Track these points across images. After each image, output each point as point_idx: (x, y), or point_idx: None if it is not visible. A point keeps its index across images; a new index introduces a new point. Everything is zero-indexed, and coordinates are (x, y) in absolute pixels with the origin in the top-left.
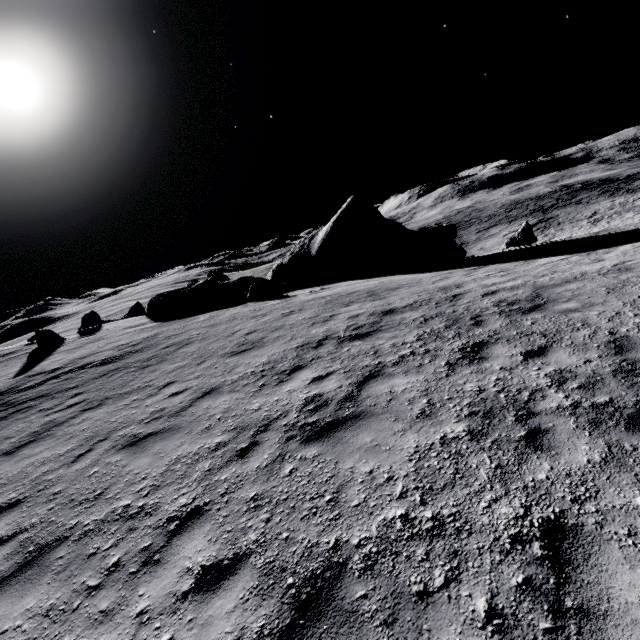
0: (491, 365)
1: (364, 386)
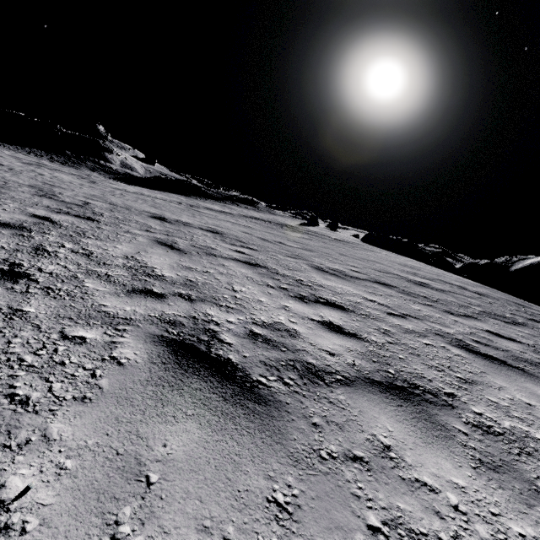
0: (538, 324)
1: (453, 293)
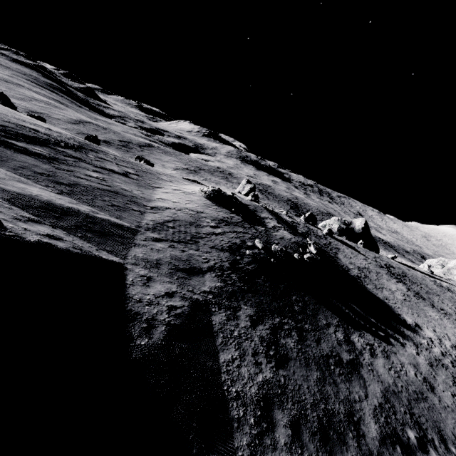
0: None
1: None
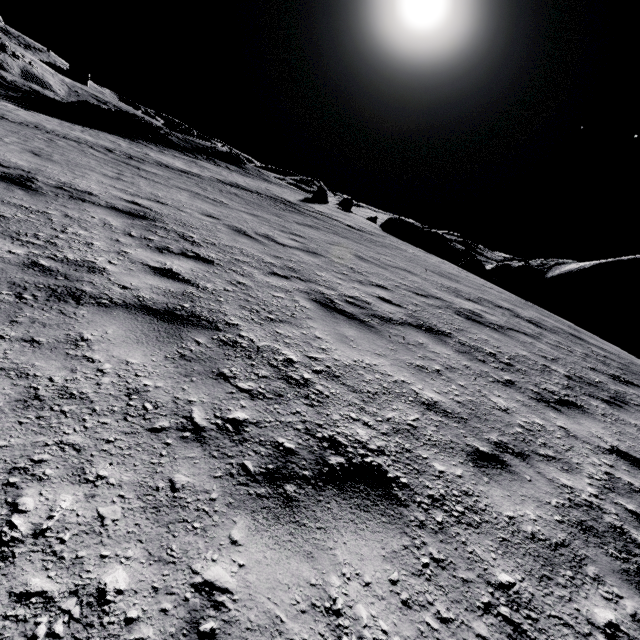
0: (628, 388)
1: (514, 331)
